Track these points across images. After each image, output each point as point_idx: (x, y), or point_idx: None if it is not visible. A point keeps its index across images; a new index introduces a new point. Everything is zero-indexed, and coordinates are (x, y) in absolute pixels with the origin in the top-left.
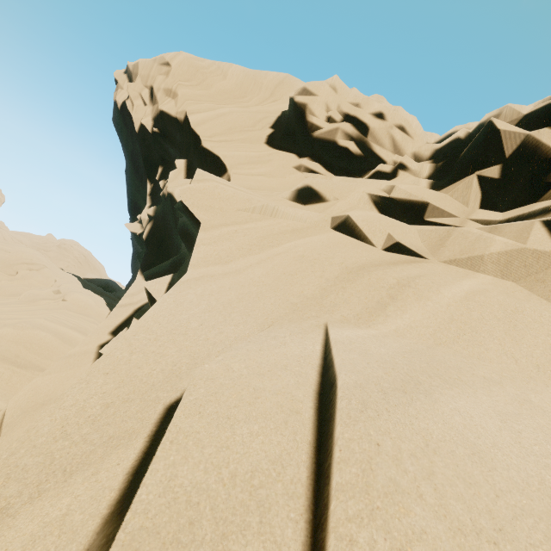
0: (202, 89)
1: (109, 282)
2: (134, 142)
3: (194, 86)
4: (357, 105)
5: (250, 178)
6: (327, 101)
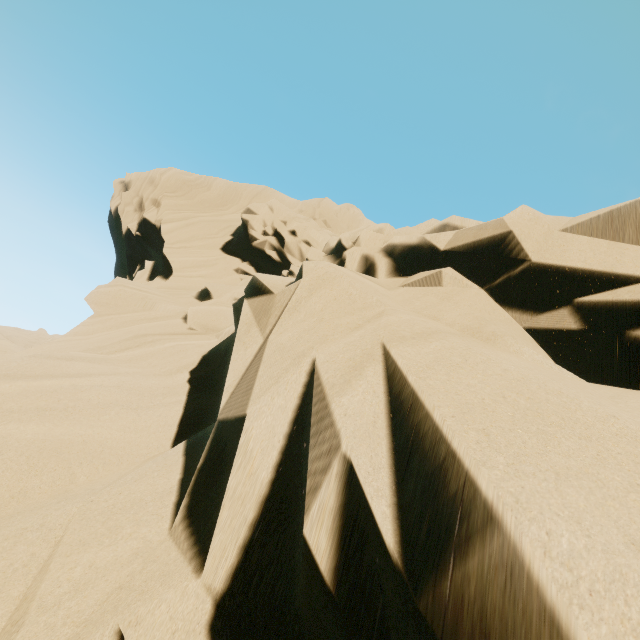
0: (186, 199)
1: None
2: (123, 242)
3: (178, 197)
4: (286, 223)
5: (185, 280)
6: (265, 218)
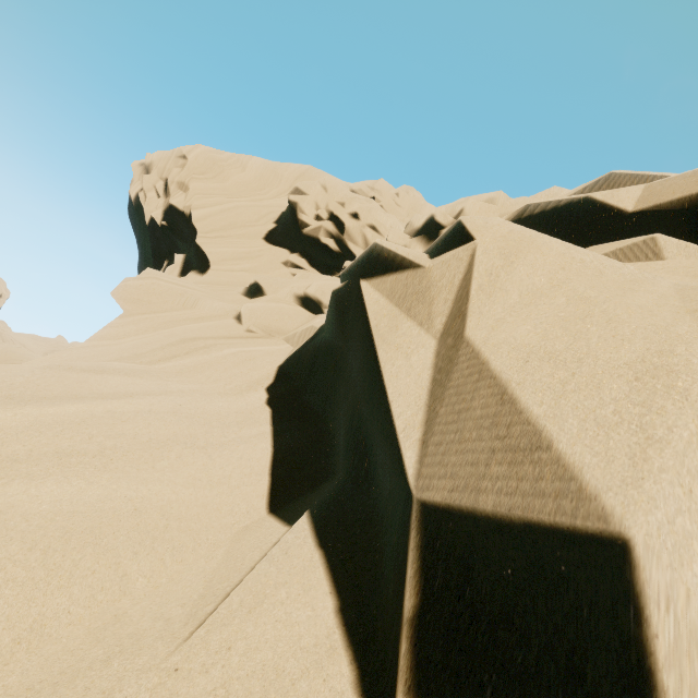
0: (218, 182)
1: None
2: (146, 234)
3: (209, 179)
4: (343, 204)
5: (227, 274)
6: (317, 200)
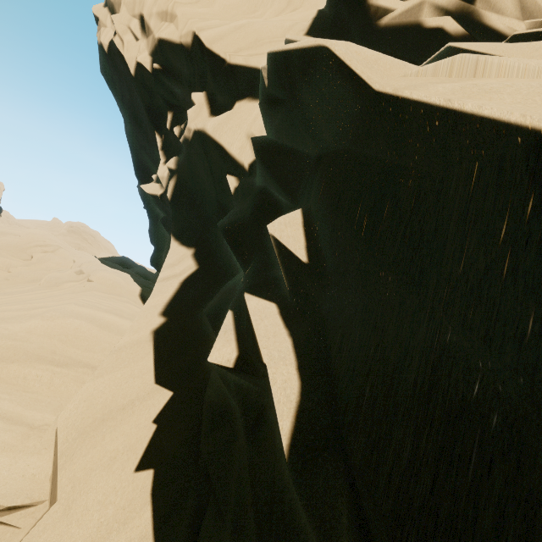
0: (204, 7)
1: (124, 259)
2: (131, 90)
3: (193, 4)
4: None
5: None
6: None
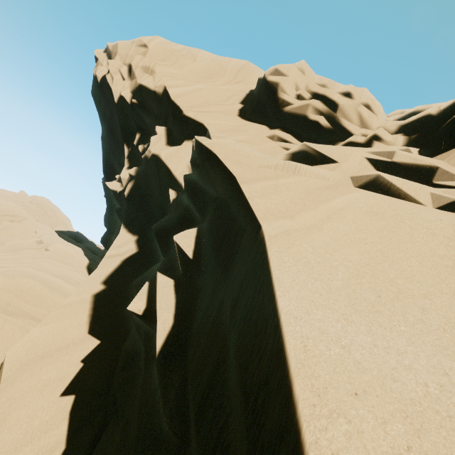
0: (176, 69)
1: (78, 234)
2: (112, 111)
3: (168, 66)
4: (324, 86)
5: None
6: (296, 81)
